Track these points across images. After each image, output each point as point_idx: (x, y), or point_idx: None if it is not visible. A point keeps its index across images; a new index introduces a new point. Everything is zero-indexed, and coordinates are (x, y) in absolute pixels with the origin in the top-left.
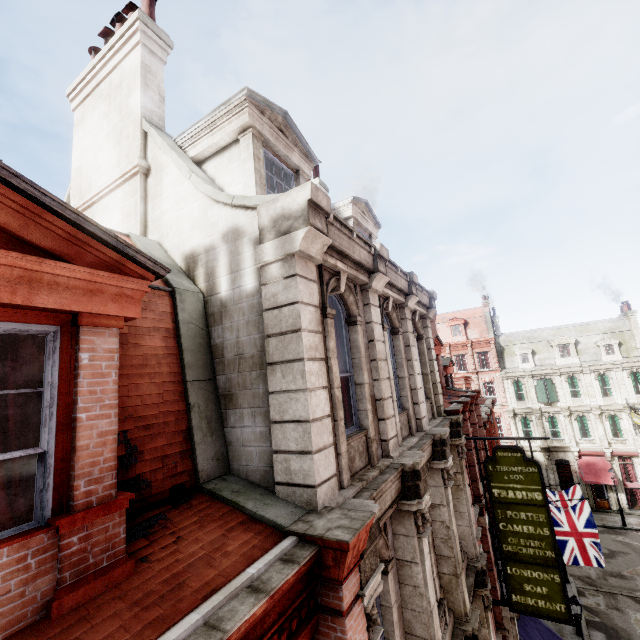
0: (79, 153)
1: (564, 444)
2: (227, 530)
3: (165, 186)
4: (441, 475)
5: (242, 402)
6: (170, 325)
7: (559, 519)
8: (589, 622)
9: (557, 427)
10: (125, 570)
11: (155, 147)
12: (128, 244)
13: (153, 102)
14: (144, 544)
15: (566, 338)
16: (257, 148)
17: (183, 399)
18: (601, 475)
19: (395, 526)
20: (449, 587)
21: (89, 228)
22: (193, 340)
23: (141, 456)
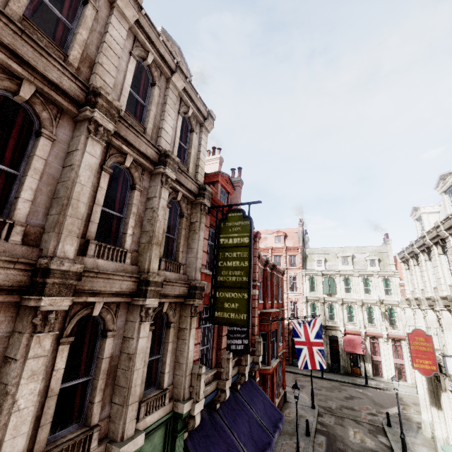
0: None
1: (336, 325)
2: None
3: None
4: (160, 179)
5: None
6: None
7: (299, 332)
8: (318, 430)
9: (333, 312)
10: None
11: None
12: None
13: None
14: None
15: (347, 252)
16: None
17: None
18: (356, 347)
19: (75, 133)
20: (143, 252)
21: None
22: None
23: None
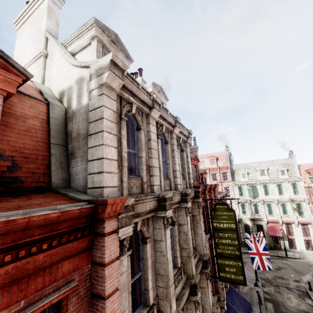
0: (17, 50)
1: (260, 217)
2: (56, 199)
3: (54, 61)
4: (185, 210)
5: (78, 155)
6: (45, 118)
7: (251, 246)
8: (265, 298)
9: (258, 209)
10: None
11: (51, 44)
12: (9, 57)
13: (53, 25)
14: (11, 198)
15: (263, 167)
16: (99, 47)
17: (48, 151)
18: (277, 232)
19: (154, 224)
20: (185, 262)
21: None
22: (57, 126)
23: (20, 169)
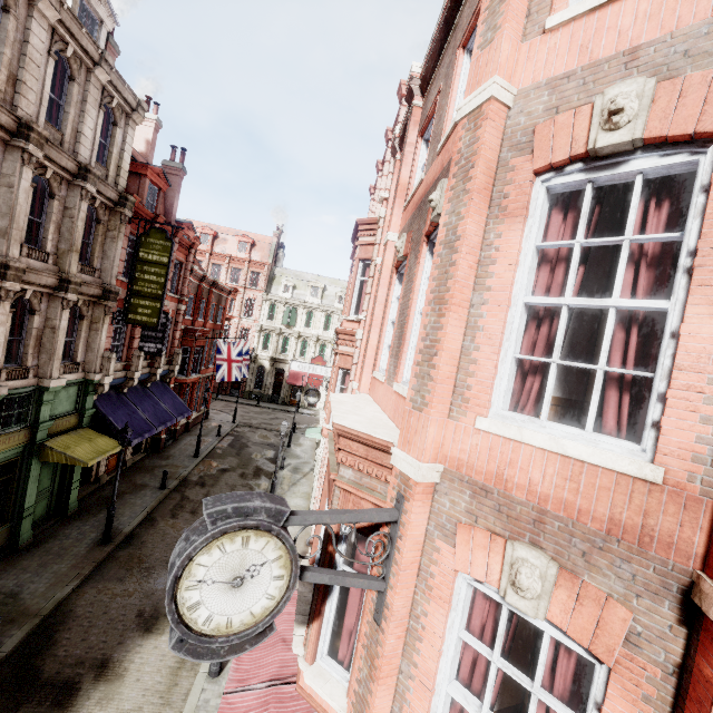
0: None
1: (287, 358)
2: None
3: None
4: (80, 192)
5: None
6: None
7: (223, 350)
8: (230, 434)
9: (288, 346)
10: None
11: None
12: None
13: None
14: None
15: (320, 283)
16: None
17: None
18: (299, 380)
19: (7, 156)
20: (62, 256)
21: None
22: None
23: None
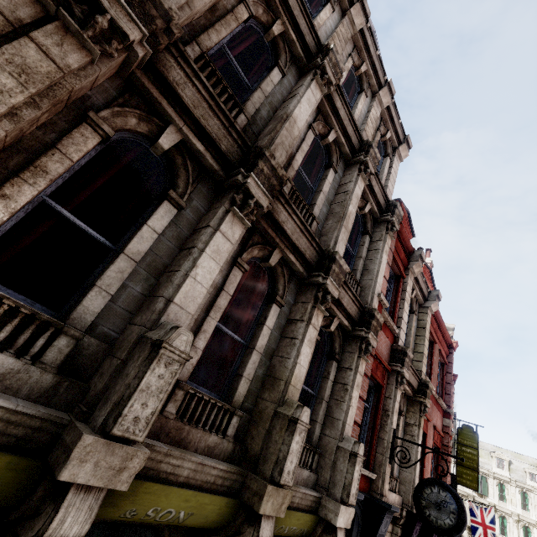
0: None
1: None
2: None
3: None
4: None
5: None
6: None
7: (476, 513)
8: None
9: None
10: None
11: None
12: None
13: None
14: None
15: (503, 455)
16: None
17: None
18: None
19: None
20: None
21: None
22: None
23: None
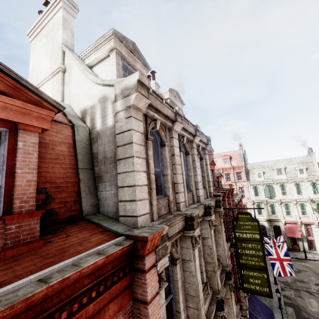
0: (33, 63)
1: (277, 218)
2: (92, 233)
3: (72, 77)
4: (208, 223)
5: (105, 179)
6: (71, 141)
7: (271, 252)
8: (286, 303)
9: (274, 209)
10: (39, 244)
11: (68, 58)
12: (43, 92)
13: (68, 37)
14: (51, 237)
15: (280, 165)
16: (118, 59)
17: (76, 176)
18: (295, 233)
19: (182, 244)
20: (211, 277)
21: (22, 82)
22: (83, 149)
23: (53, 200)
